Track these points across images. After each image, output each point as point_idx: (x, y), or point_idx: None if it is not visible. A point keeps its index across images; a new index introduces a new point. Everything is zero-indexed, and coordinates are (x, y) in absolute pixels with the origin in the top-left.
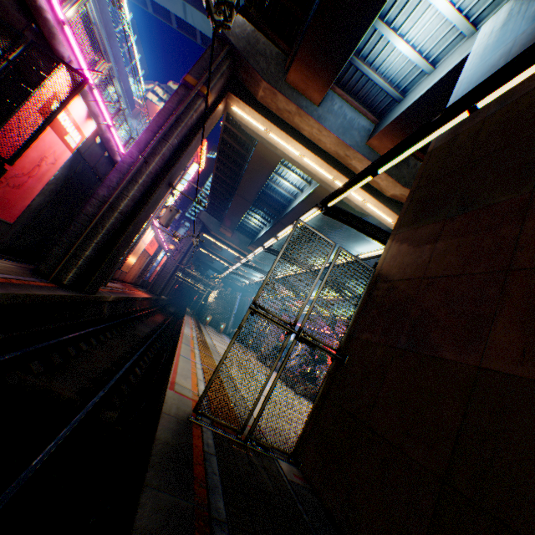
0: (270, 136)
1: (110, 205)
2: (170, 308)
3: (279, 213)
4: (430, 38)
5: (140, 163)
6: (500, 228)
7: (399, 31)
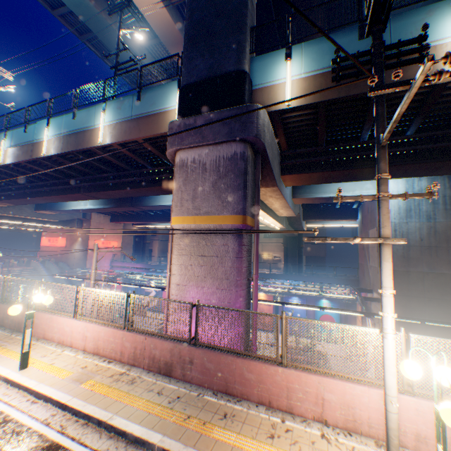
0: None
1: None
2: None
3: None
4: None
5: None
6: None
7: None
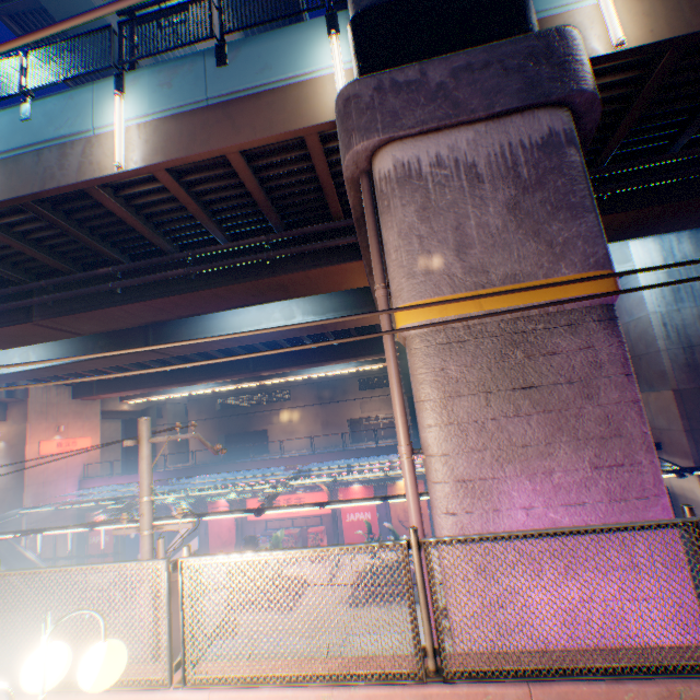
0: None
1: None
2: None
3: None
4: None
5: None
6: None
7: None
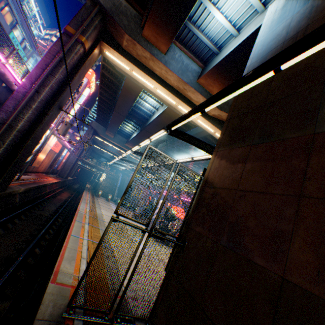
0: (133, 74)
1: (8, 125)
2: (74, 186)
3: (144, 123)
4: (236, 12)
5: (31, 93)
6: (292, 159)
7: (217, 5)
